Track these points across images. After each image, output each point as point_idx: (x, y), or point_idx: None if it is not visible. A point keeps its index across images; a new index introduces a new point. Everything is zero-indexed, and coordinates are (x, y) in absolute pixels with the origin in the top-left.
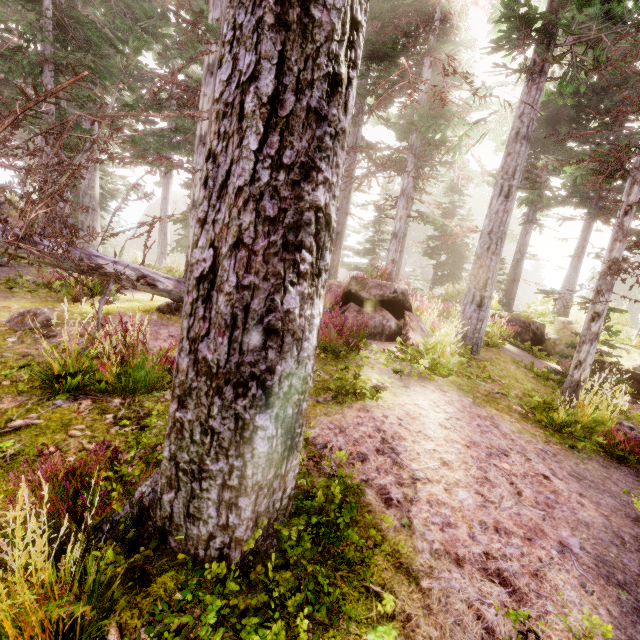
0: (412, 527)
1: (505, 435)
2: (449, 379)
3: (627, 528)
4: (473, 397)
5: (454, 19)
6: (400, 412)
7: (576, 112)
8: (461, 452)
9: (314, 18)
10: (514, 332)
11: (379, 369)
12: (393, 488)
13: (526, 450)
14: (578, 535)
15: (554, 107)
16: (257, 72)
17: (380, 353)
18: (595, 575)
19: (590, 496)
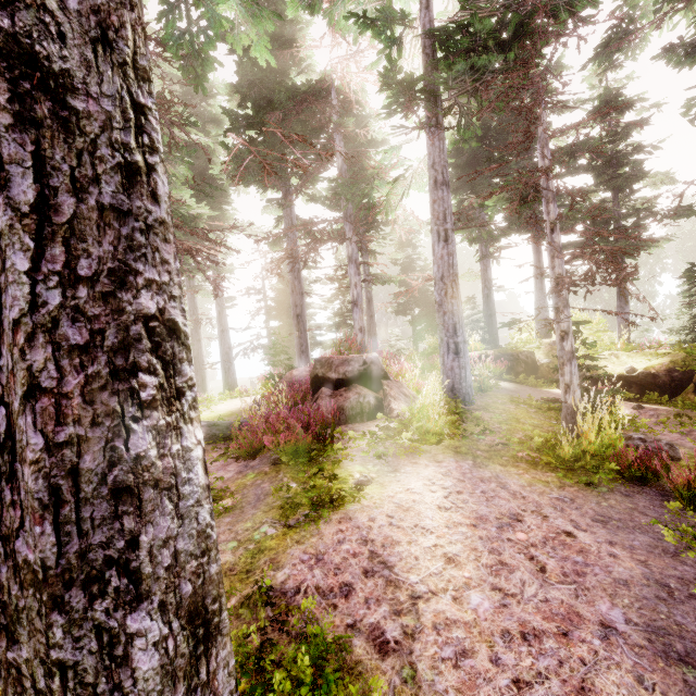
0: (417, 678)
1: (515, 495)
2: (443, 444)
3: (669, 570)
4: (473, 458)
5: (351, 97)
6: (390, 507)
7: (490, 152)
8: (467, 537)
9: (77, 110)
10: (505, 368)
11: (362, 458)
12: (388, 623)
13: (541, 506)
14: (619, 603)
15: (469, 152)
16: (3, 180)
17: (359, 439)
18: (651, 657)
19: (621, 541)
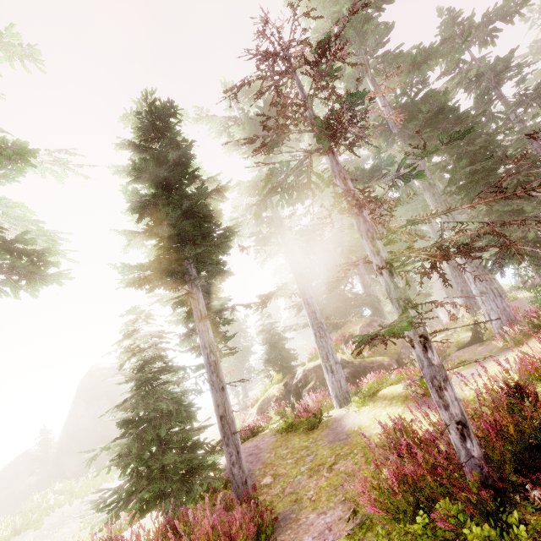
0: None
1: None
2: None
3: None
4: None
5: None
6: None
7: None
8: None
9: None
10: None
11: None
12: None
13: None
14: None
15: None
16: None
17: None
18: None
19: None
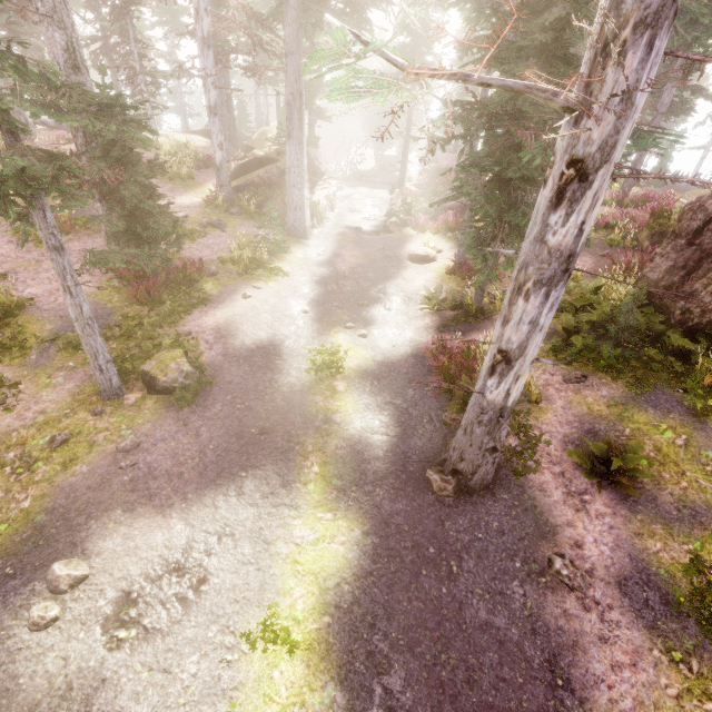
0: None
1: None
2: None
3: None
4: None
5: None
6: None
7: None
8: None
9: None
10: None
11: None
12: None
13: None
14: None
15: None
16: None
17: None
18: None
19: None
